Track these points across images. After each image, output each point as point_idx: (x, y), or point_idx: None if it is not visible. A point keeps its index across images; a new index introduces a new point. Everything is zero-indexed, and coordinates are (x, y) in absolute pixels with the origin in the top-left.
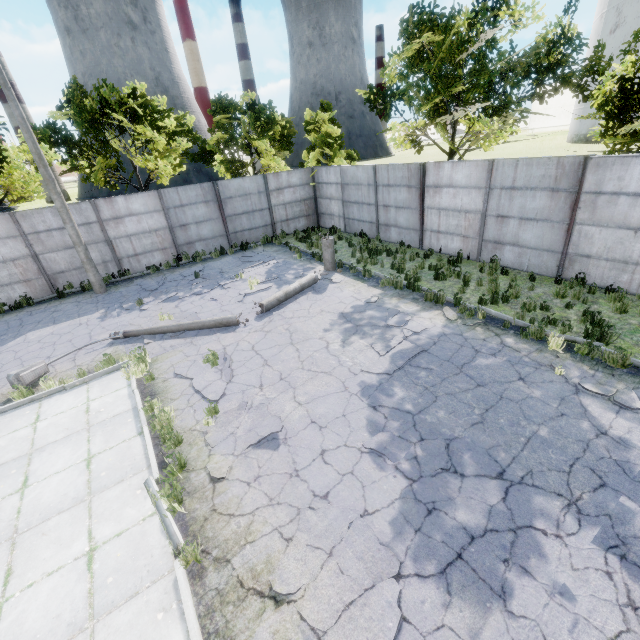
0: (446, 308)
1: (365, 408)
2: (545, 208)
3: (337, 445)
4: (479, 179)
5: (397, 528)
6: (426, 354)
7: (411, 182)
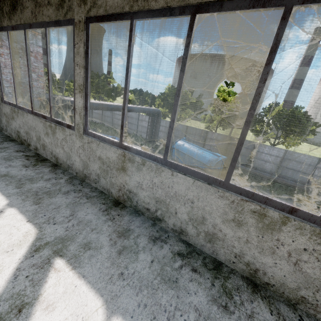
0: None
1: None
2: (110, 115)
3: None
4: None
5: None
6: None
7: None
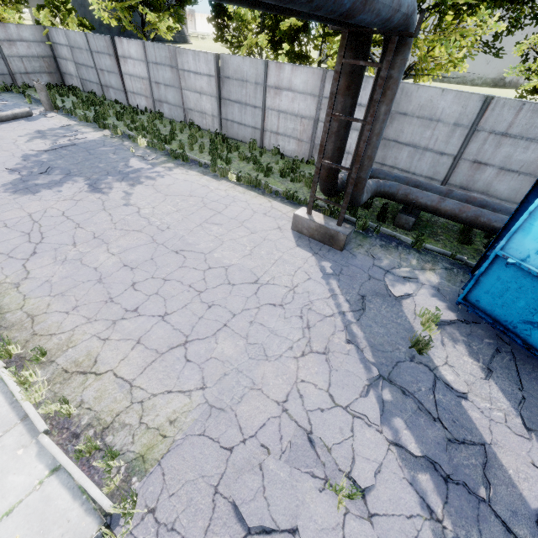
0: (106, 130)
1: (19, 161)
2: (171, 78)
3: None
4: (142, 55)
5: (4, 185)
6: (75, 146)
7: (110, 51)
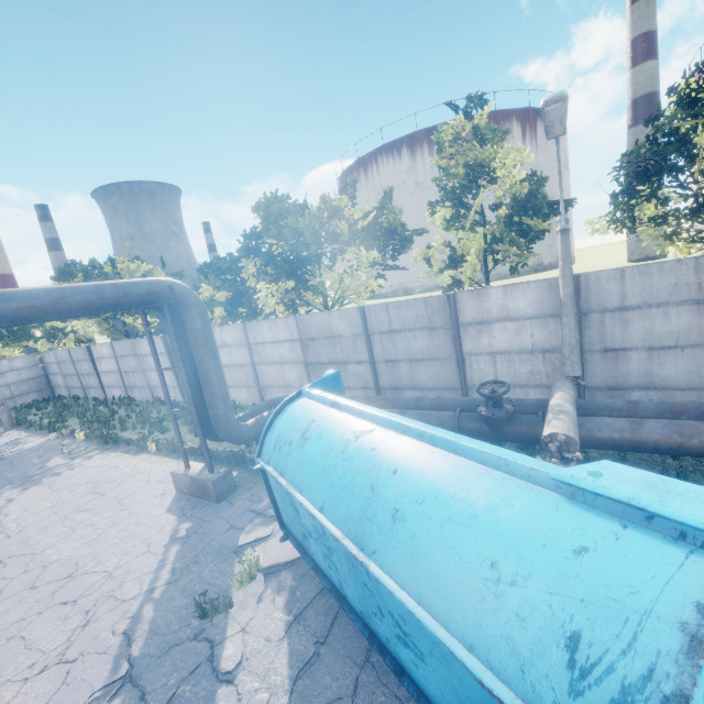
0: (53, 433)
1: None
2: (136, 365)
3: None
4: (111, 352)
5: None
6: (2, 460)
7: (87, 357)
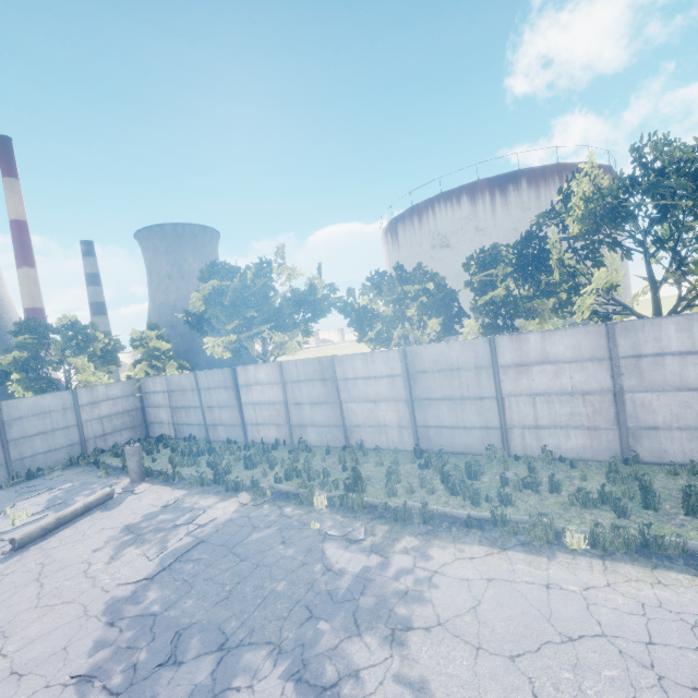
0: (242, 493)
1: (100, 628)
2: (323, 393)
3: (34, 691)
4: (276, 376)
5: None
6: (203, 544)
7: (227, 383)
